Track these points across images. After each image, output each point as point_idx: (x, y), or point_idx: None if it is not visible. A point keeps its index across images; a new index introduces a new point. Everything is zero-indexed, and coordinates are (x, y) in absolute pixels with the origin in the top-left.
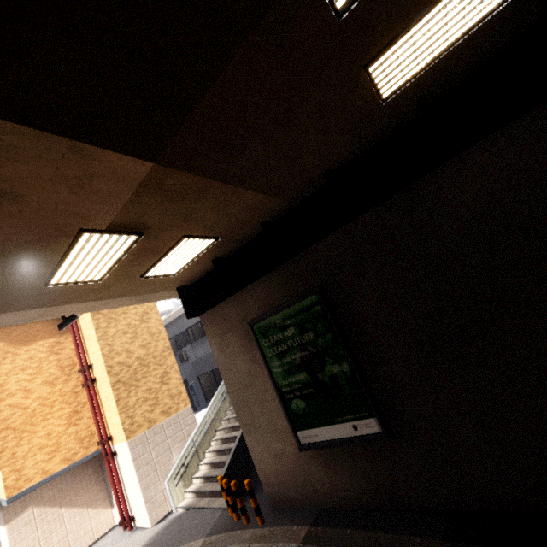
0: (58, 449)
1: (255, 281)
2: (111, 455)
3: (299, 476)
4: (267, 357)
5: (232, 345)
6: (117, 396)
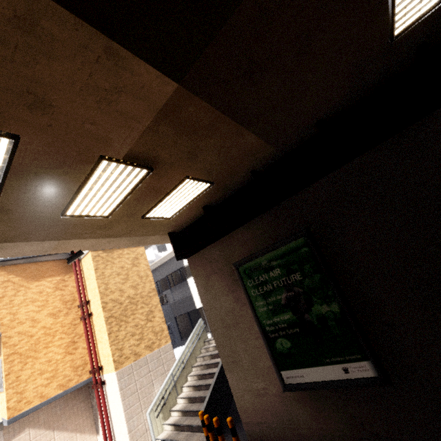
0: (56, 375)
1: (241, 226)
2: (100, 384)
3: (282, 417)
4: (251, 297)
5: (216, 285)
6: (109, 329)
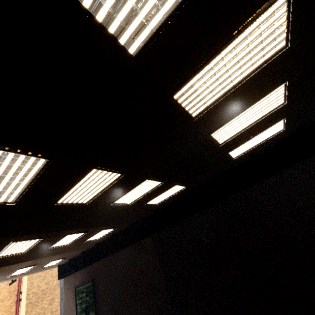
0: None
1: (80, 270)
2: None
3: None
4: (77, 303)
5: (69, 295)
6: (27, 310)
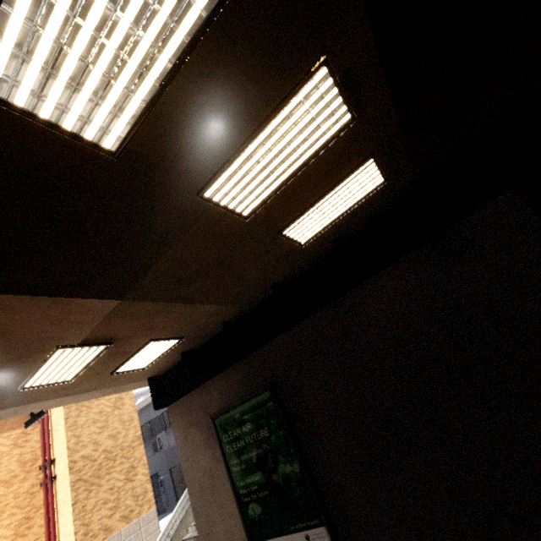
0: None
1: (218, 374)
2: None
3: None
4: (226, 454)
5: (195, 439)
6: (75, 497)
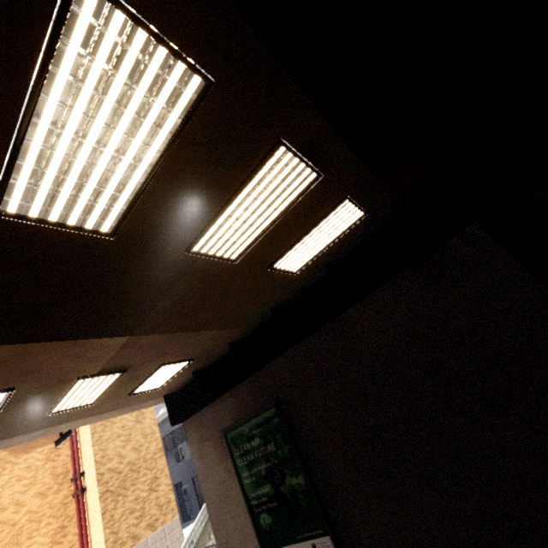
0: None
1: (227, 391)
2: None
3: None
4: (238, 467)
5: (209, 453)
6: (104, 507)
